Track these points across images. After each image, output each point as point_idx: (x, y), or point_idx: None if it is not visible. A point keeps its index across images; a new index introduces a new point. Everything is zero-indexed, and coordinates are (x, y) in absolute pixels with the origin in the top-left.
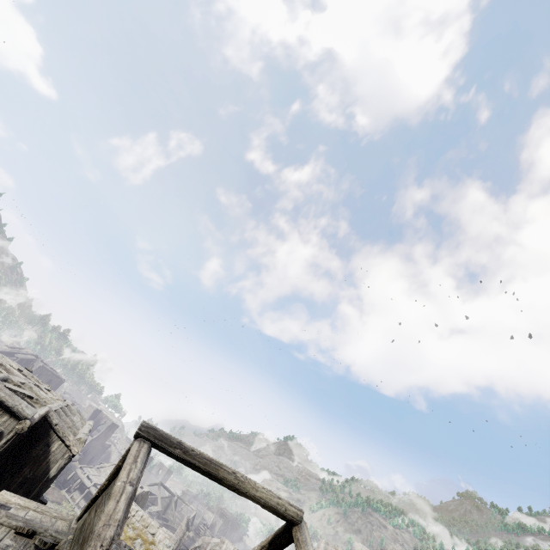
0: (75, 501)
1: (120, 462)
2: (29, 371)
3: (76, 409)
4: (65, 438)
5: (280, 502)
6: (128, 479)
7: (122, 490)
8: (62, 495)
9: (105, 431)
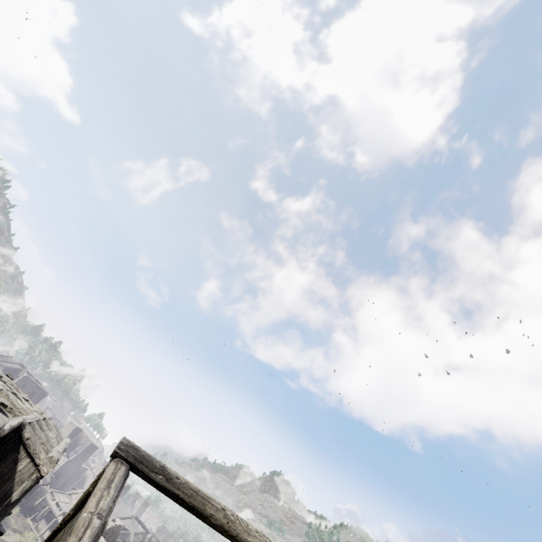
0: (39, 532)
1: (91, 487)
2: (10, 378)
3: (54, 424)
4: (36, 456)
5: None
6: (97, 509)
7: (87, 523)
8: (26, 523)
9: (82, 453)
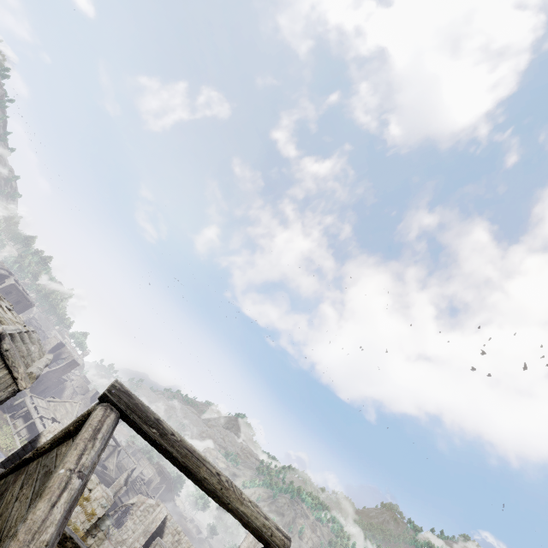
0: (16, 428)
1: (72, 427)
2: None
3: (37, 338)
4: (14, 369)
5: (267, 523)
6: (78, 465)
7: (64, 484)
8: (4, 419)
9: (64, 366)
